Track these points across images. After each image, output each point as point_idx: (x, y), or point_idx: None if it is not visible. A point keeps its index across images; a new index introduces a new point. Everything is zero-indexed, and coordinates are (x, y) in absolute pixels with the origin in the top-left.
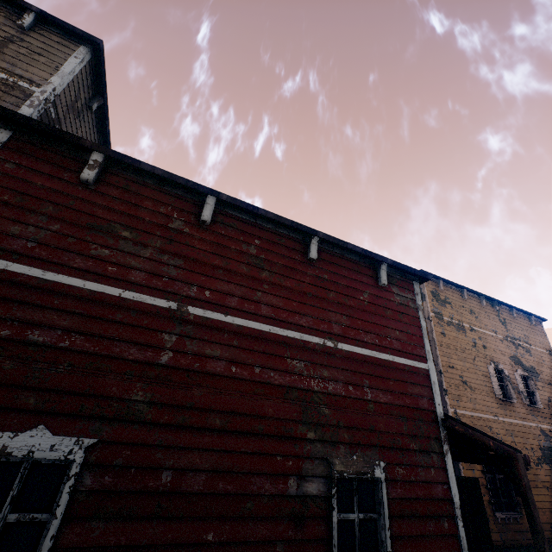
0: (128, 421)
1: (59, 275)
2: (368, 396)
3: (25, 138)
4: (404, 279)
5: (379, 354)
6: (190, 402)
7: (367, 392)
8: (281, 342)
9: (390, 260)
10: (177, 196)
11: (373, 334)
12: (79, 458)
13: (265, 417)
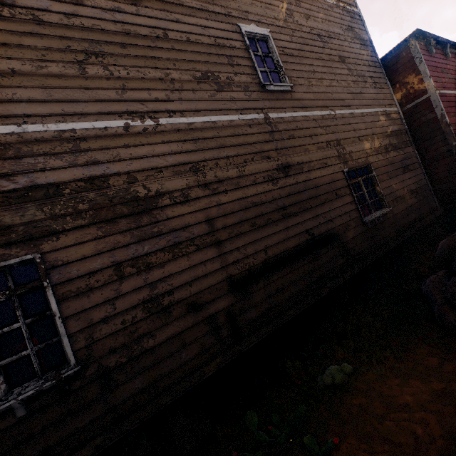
0: None
1: (448, 91)
2: None
3: (416, 42)
4: None
5: None
6: None
7: None
8: None
9: None
10: (439, 49)
11: None
12: None
13: None
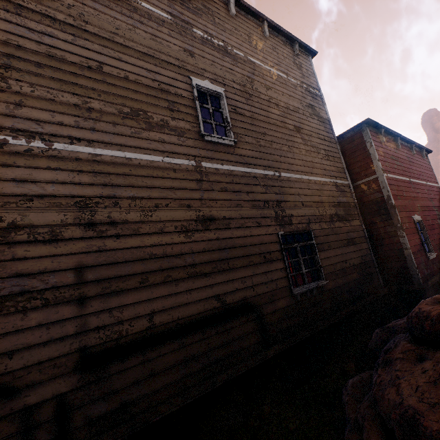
0: (419, 211)
1: (397, 176)
2: (436, 197)
3: (368, 129)
4: (425, 154)
5: (432, 184)
6: (422, 205)
7: (435, 196)
8: (422, 185)
9: (426, 148)
10: (390, 139)
11: (429, 178)
12: (421, 219)
13: (429, 206)
